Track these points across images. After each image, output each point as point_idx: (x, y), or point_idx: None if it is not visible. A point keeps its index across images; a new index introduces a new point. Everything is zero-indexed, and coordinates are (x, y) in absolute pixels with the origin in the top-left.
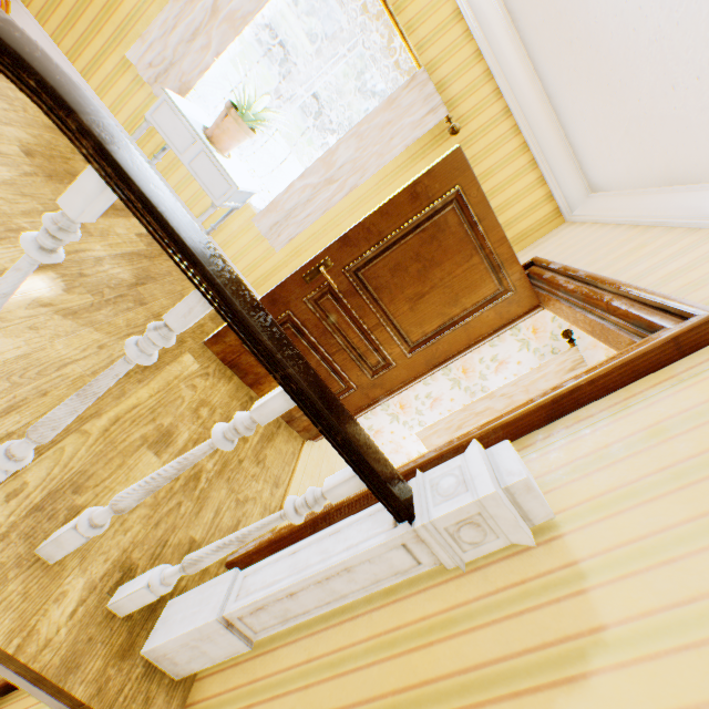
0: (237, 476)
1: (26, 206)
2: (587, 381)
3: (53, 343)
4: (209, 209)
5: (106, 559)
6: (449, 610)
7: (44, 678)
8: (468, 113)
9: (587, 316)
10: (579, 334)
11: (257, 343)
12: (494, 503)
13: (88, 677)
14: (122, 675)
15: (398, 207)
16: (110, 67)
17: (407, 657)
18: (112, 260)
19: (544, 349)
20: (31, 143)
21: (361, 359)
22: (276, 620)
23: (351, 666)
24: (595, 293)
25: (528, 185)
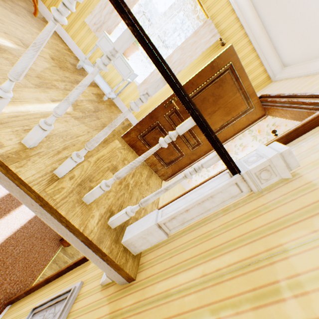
0: (141, 188)
1: (55, 78)
2: (301, 125)
3: (73, 128)
4: (121, 82)
5: (104, 207)
6: (255, 209)
7: (92, 243)
8: (228, 36)
9: (292, 109)
10: (279, 132)
11: (185, 96)
12: (276, 159)
13: (106, 246)
14: (117, 248)
15: (205, 73)
16: (77, 26)
17: (240, 226)
18: (86, 101)
19: (263, 139)
20: (52, 55)
21: (187, 142)
22: (179, 224)
23: (215, 234)
24: (295, 99)
25: (255, 66)
